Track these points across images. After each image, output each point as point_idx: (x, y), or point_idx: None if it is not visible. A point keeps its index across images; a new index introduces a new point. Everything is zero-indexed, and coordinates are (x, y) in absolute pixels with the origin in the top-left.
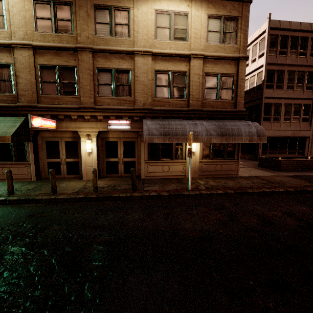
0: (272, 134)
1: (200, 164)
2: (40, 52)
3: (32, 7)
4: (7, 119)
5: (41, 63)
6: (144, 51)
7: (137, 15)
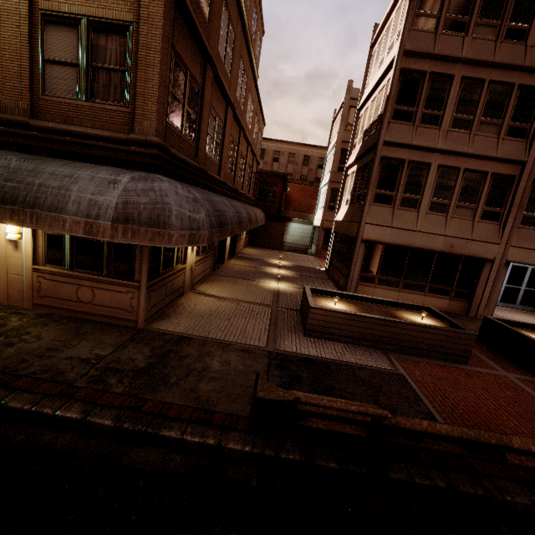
0: (392, 238)
1: (35, 276)
2: None
3: None
4: None
5: None
6: None
7: None
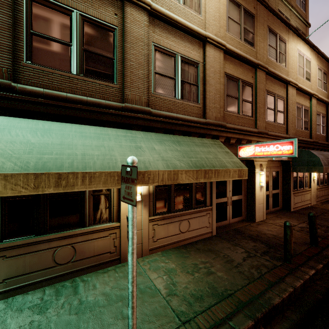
0: None
1: (316, 191)
2: (227, 57)
3: (225, 2)
4: (205, 141)
5: (227, 72)
6: (294, 83)
7: (289, 49)
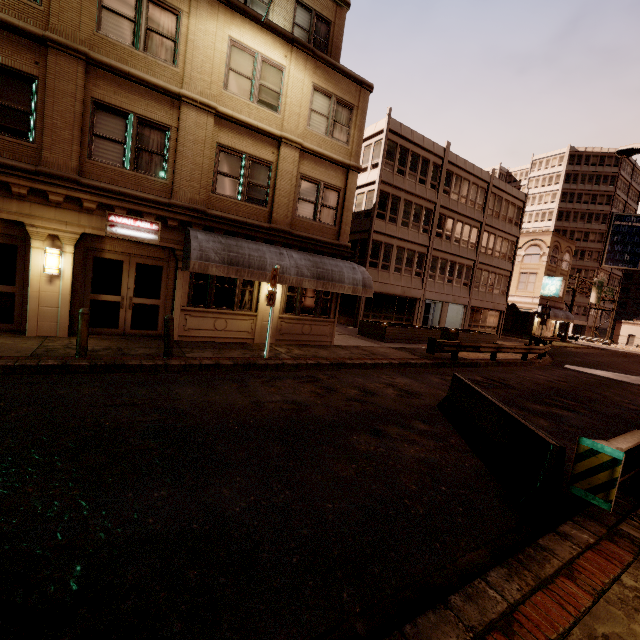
0: (379, 289)
1: (279, 322)
2: None
3: None
4: None
5: None
6: (201, 102)
7: (194, 31)
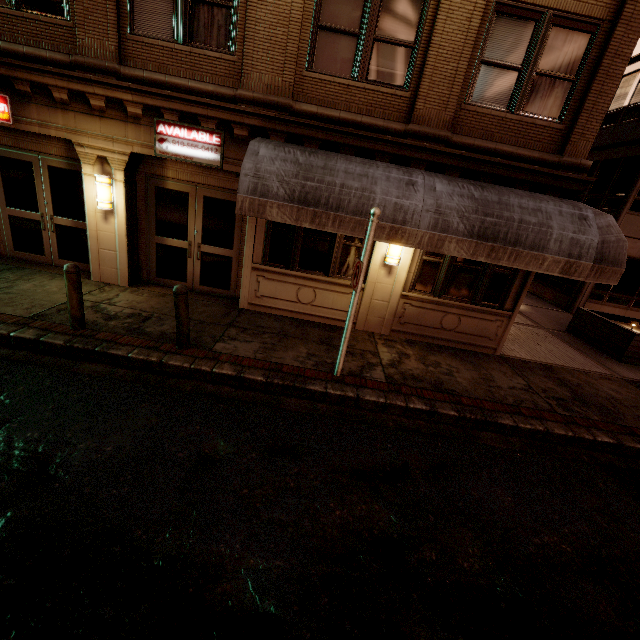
0: (639, 253)
1: (401, 303)
2: None
3: None
4: None
5: None
6: None
7: None
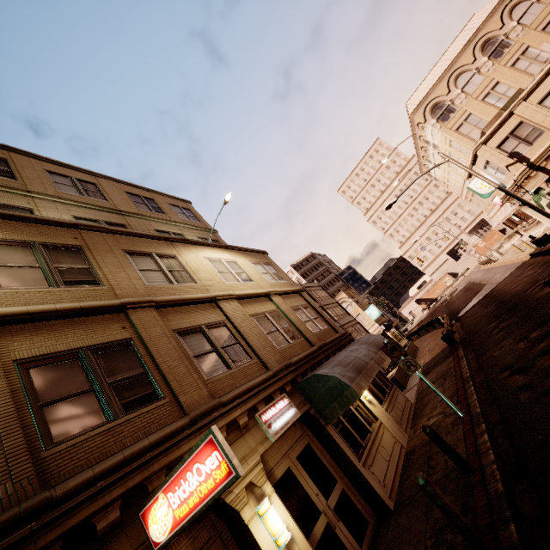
0: None
1: (389, 414)
2: (15, 329)
3: None
4: None
5: (25, 356)
6: (225, 294)
7: (189, 261)
